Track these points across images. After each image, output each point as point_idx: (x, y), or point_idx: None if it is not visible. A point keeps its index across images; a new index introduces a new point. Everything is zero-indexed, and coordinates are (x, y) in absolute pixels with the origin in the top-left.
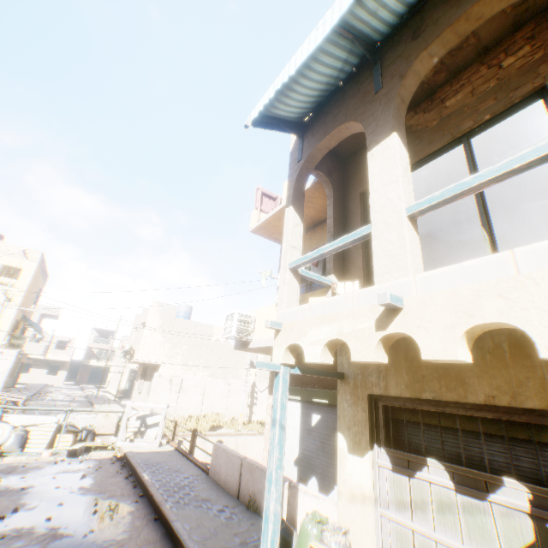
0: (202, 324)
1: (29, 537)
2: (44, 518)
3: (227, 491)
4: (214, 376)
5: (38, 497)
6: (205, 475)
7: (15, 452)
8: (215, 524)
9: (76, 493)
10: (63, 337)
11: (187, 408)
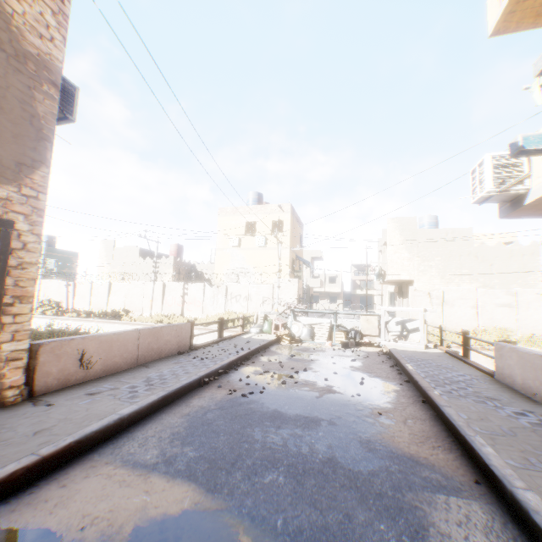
0: (453, 229)
1: (311, 387)
2: (323, 379)
3: (527, 398)
4: (486, 287)
5: (320, 366)
6: (487, 378)
7: (308, 341)
8: (508, 425)
9: (347, 369)
10: (331, 274)
11: (457, 321)
